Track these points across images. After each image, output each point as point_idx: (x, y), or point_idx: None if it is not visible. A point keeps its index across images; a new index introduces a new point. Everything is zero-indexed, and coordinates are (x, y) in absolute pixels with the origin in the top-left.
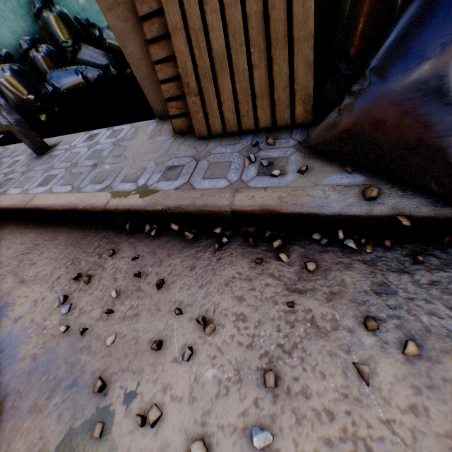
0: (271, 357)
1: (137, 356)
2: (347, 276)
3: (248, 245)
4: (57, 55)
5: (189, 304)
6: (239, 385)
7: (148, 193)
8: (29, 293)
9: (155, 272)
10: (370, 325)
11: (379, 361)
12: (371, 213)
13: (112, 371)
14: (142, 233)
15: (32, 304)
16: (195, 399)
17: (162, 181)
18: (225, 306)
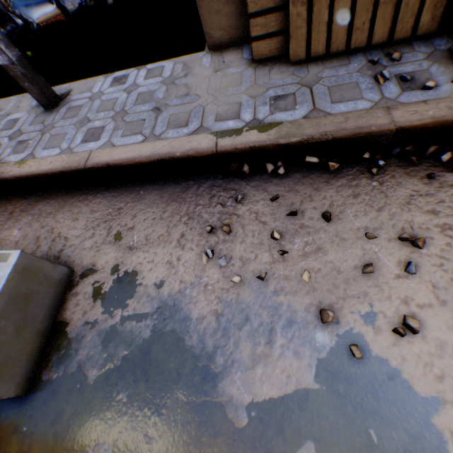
0: None
1: (349, 283)
2: None
3: (407, 164)
4: None
5: (377, 227)
6: None
7: (268, 126)
8: (150, 257)
9: (312, 207)
10: None
11: None
12: None
13: (329, 302)
14: (263, 174)
15: (166, 267)
16: (445, 302)
17: (277, 112)
18: (421, 221)
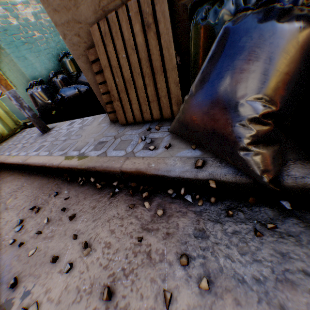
0: (115, 277)
1: (41, 265)
2: (181, 222)
3: (130, 194)
4: (67, 79)
5: (83, 232)
6: (88, 295)
7: (83, 157)
8: (6, 216)
9: (73, 209)
10: (182, 260)
11: (181, 290)
12: (197, 177)
13: (25, 274)
14: (76, 182)
15: (5, 223)
16: (60, 302)
17: (93, 150)
18: (102, 236)
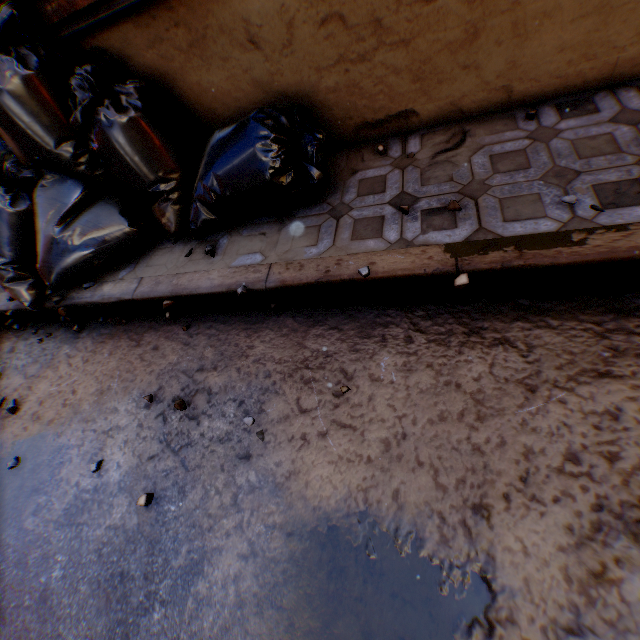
0: None
1: None
2: (7, 345)
3: None
4: None
5: None
6: None
7: None
8: None
9: None
10: None
11: None
12: (11, 309)
13: None
14: None
15: None
16: None
17: None
18: None
